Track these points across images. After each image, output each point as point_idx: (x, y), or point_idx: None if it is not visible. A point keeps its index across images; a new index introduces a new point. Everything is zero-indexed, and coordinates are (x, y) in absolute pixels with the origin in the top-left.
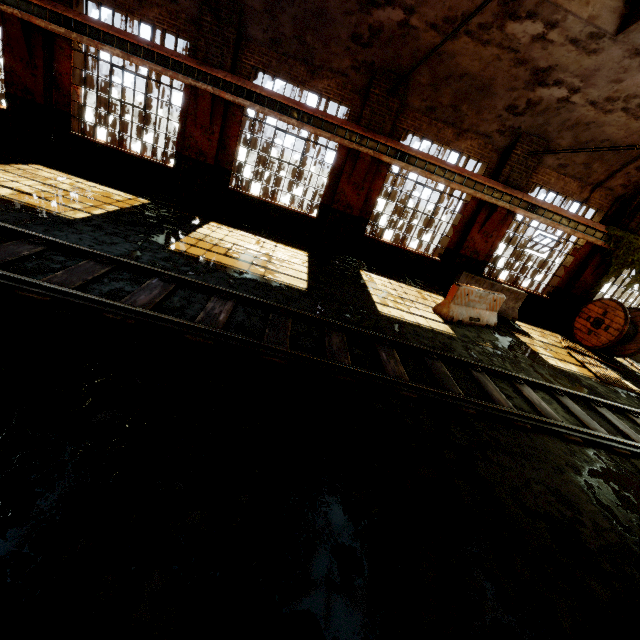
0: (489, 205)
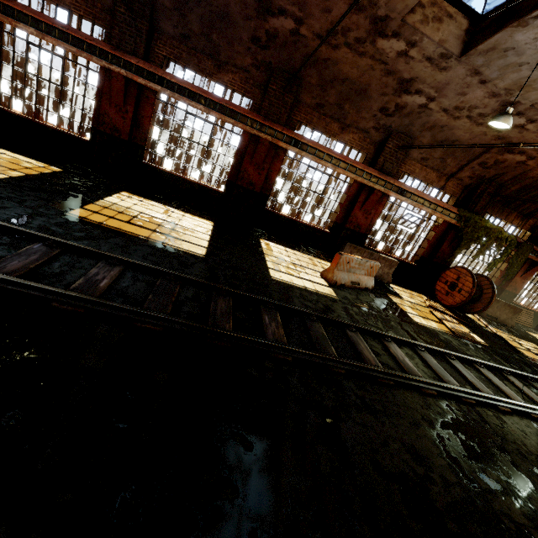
0: (368, 188)
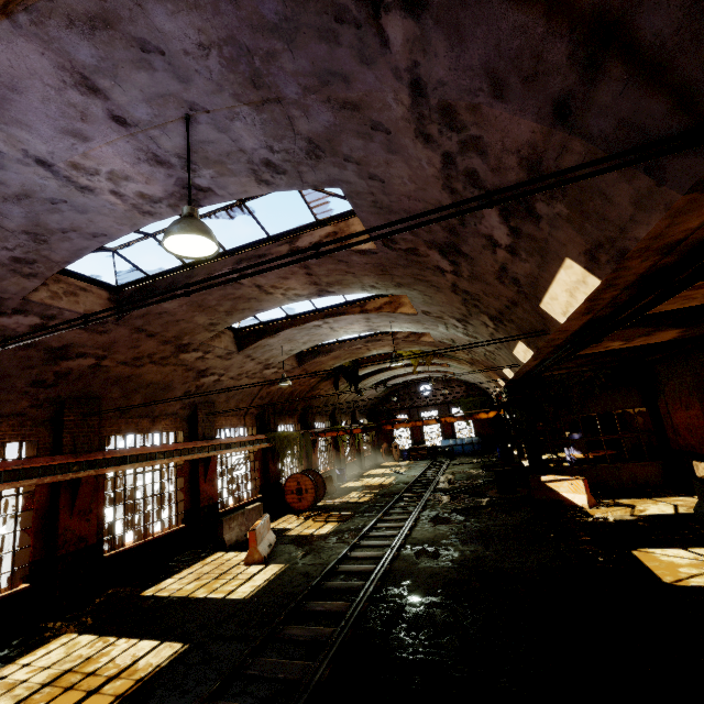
0: (202, 459)
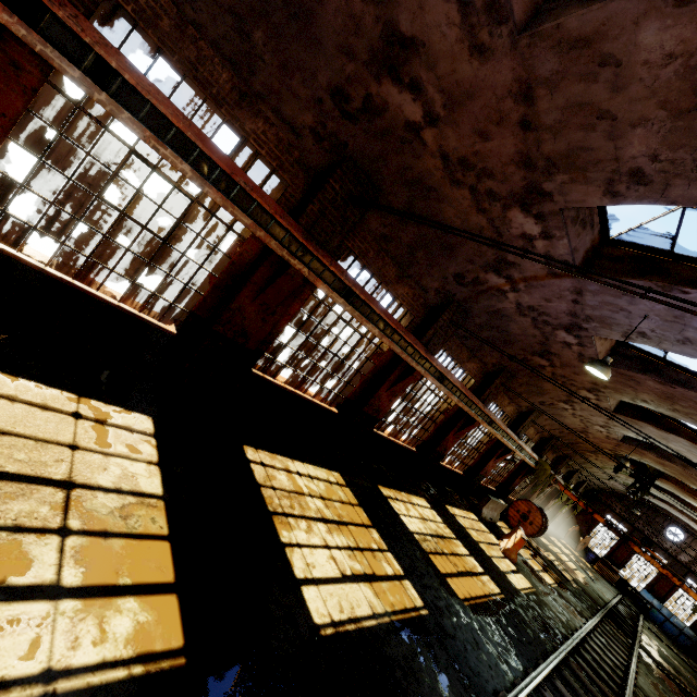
0: (505, 446)
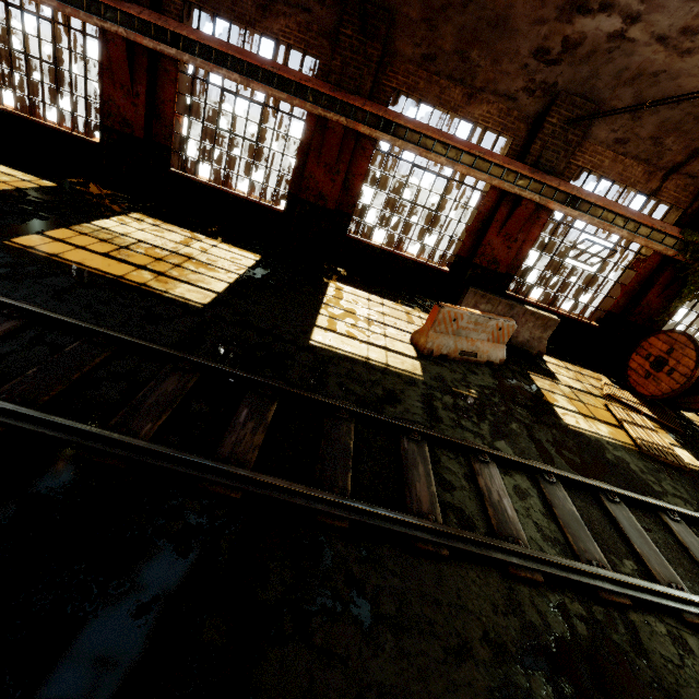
0: (512, 197)
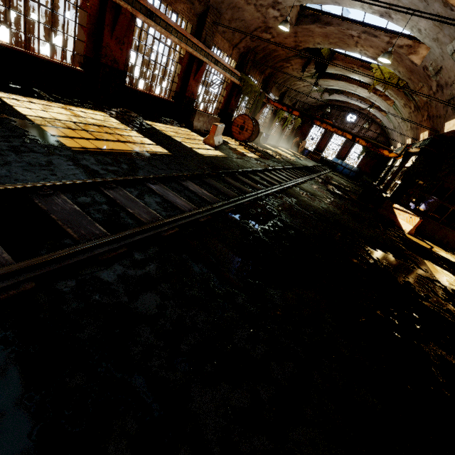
0: (197, 60)
